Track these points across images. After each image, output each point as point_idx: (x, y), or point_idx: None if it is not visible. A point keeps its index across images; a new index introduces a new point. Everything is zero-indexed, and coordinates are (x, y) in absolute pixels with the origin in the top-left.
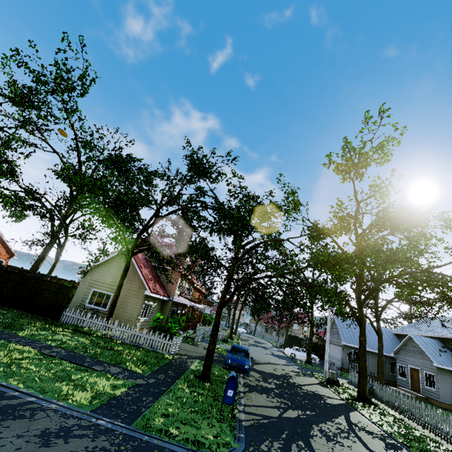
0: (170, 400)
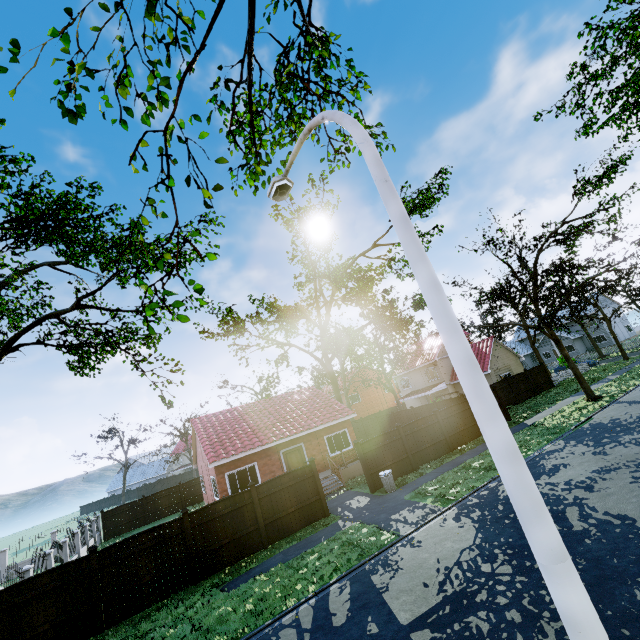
0: None
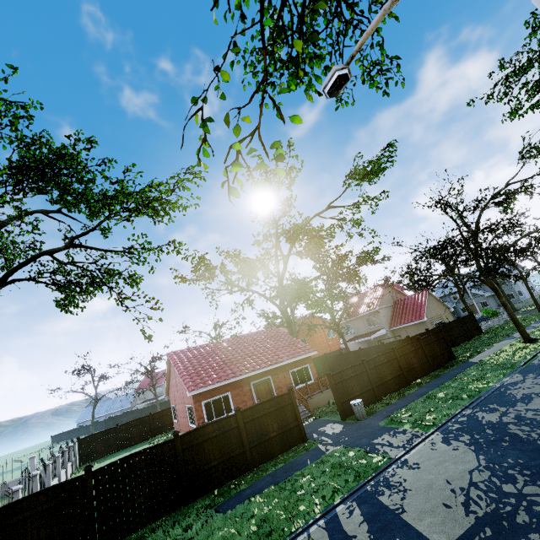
0: None
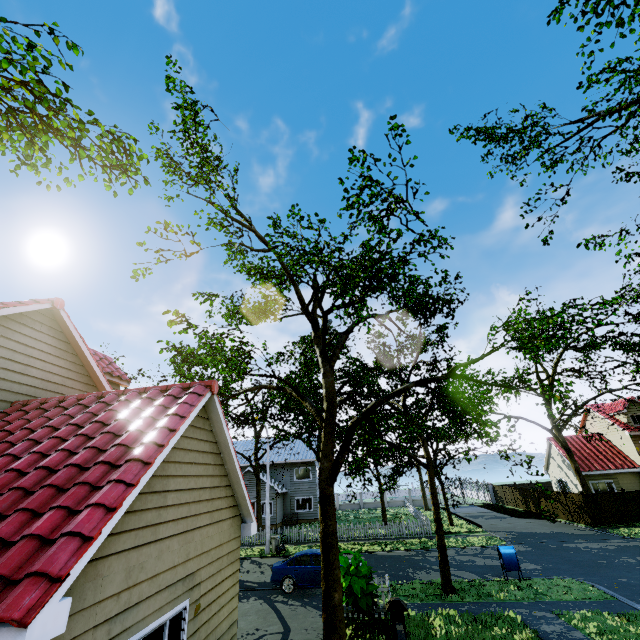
0: (544, 597)
